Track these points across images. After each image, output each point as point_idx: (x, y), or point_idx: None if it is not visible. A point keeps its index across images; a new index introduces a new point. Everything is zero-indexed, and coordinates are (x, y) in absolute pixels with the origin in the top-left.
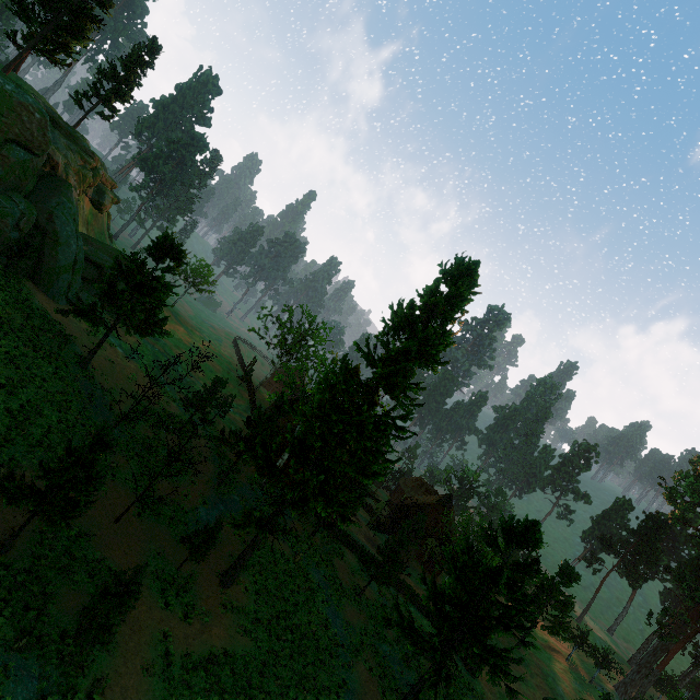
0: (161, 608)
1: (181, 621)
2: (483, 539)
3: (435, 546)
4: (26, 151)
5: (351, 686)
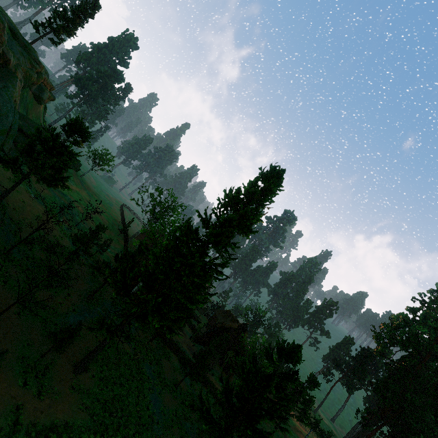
0: (19, 386)
1: (34, 397)
2: (264, 354)
3: (232, 356)
4: None
5: None
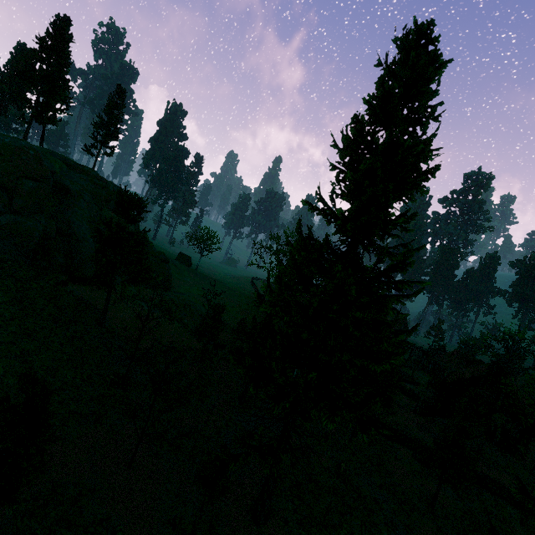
0: None
1: None
2: None
3: (506, 421)
4: (34, 181)
5: None
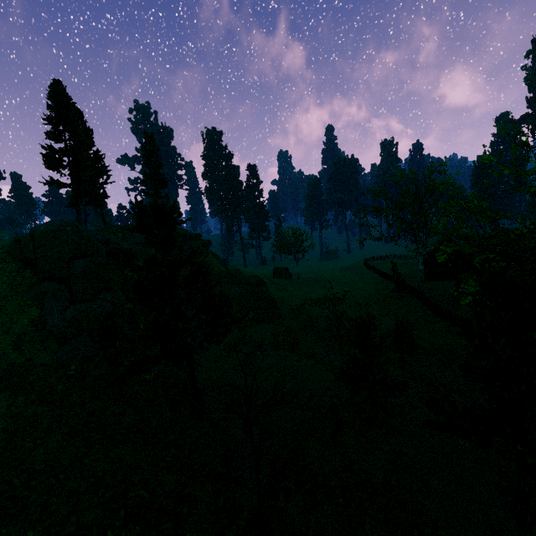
0: None
1: None
2: None
3: None
4: (84, 258)
5: None
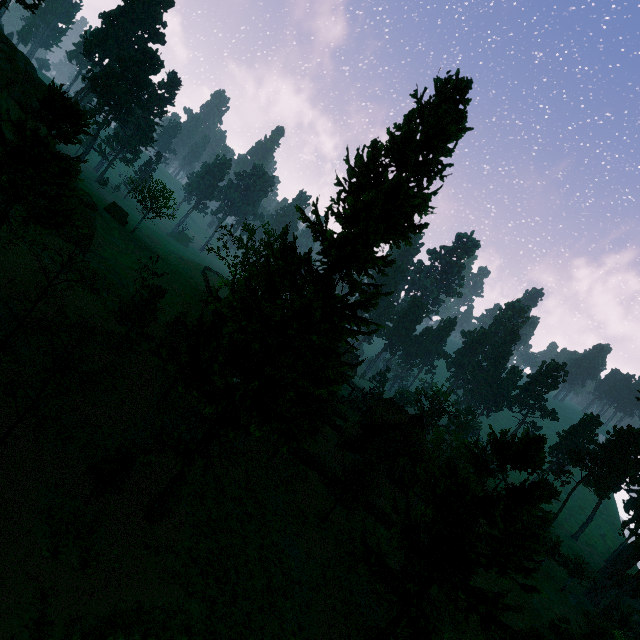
0: (45, 558)
1: (75, 573)
2: (469, 460)
3: (407, 464)
4: None
5: (308, 632)
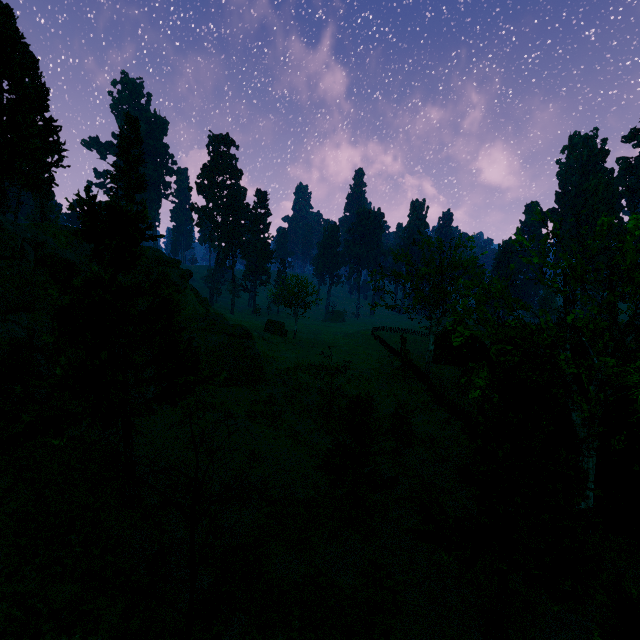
0: None
1: None
2: None
3: None
4: None
5: None
